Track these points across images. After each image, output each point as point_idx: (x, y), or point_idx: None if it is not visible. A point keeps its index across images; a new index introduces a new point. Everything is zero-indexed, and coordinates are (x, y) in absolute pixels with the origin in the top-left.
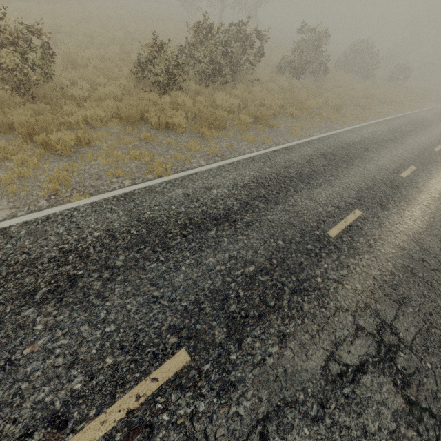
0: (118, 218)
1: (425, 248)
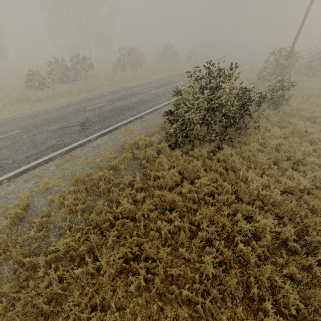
0: (8, 119)
1: (126, 106)
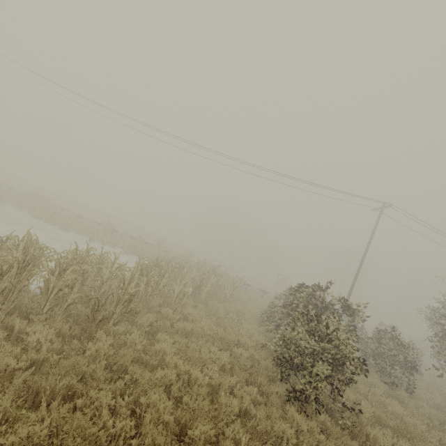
0: None
1: None
